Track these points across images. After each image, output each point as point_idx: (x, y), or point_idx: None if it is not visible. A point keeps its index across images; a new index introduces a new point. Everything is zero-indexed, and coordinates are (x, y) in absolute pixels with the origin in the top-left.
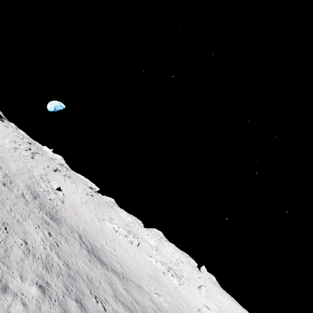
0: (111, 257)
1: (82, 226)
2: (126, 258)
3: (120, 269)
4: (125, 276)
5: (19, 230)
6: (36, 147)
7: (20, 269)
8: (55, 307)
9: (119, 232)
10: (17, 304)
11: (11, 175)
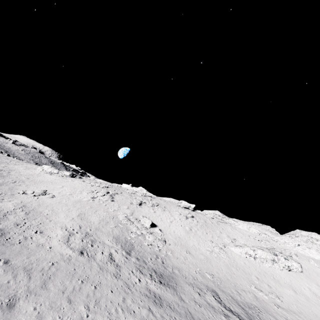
0: None
1: (206, 269)
2: (309, 308)
3: None
4: None
5: None
6: (115, 188)
7: None
8: None
9: (259, 258)
10: None
11: (93, 232)
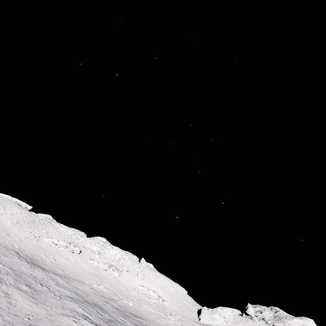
0: (51, 266)
1: (17, 244)
2: (68, 265)
3: (61, 272)
4: (67, 276)
5: None
6: None
7: None
8: (11, 287)
9: (59, 245)
10: None
11: None
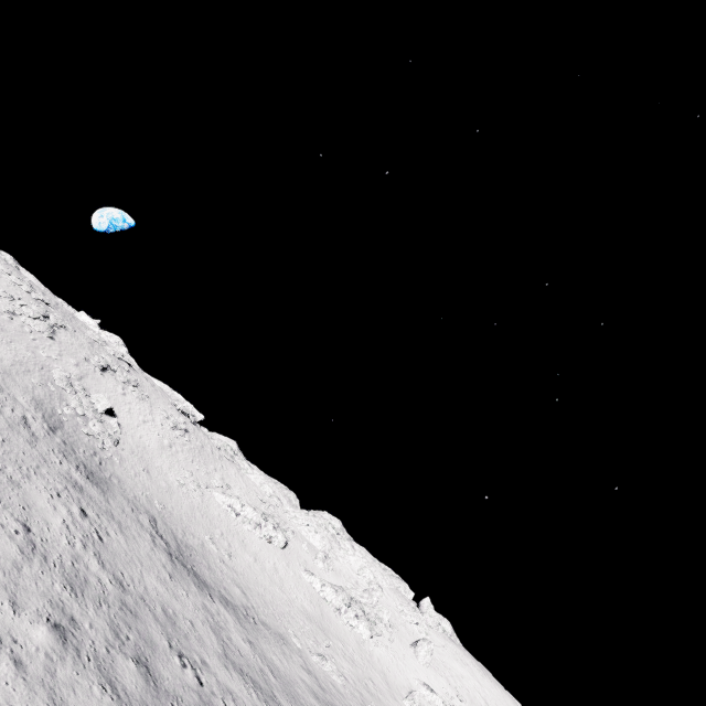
0: (221, 572)
1: (160, 498)
2: (257, 575)
3: (240, 597)
4: (251, 614)
5: (12, 499)
6: (62, 313)
7: (11, 586)
8: (87, 673)
9: (244, 516)
10: (1, 663)
11: None
